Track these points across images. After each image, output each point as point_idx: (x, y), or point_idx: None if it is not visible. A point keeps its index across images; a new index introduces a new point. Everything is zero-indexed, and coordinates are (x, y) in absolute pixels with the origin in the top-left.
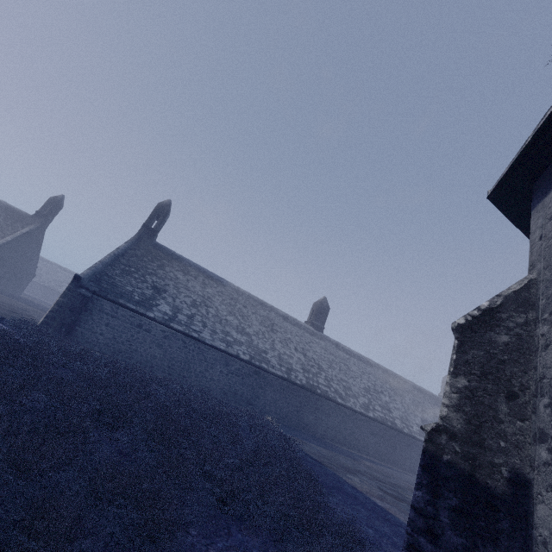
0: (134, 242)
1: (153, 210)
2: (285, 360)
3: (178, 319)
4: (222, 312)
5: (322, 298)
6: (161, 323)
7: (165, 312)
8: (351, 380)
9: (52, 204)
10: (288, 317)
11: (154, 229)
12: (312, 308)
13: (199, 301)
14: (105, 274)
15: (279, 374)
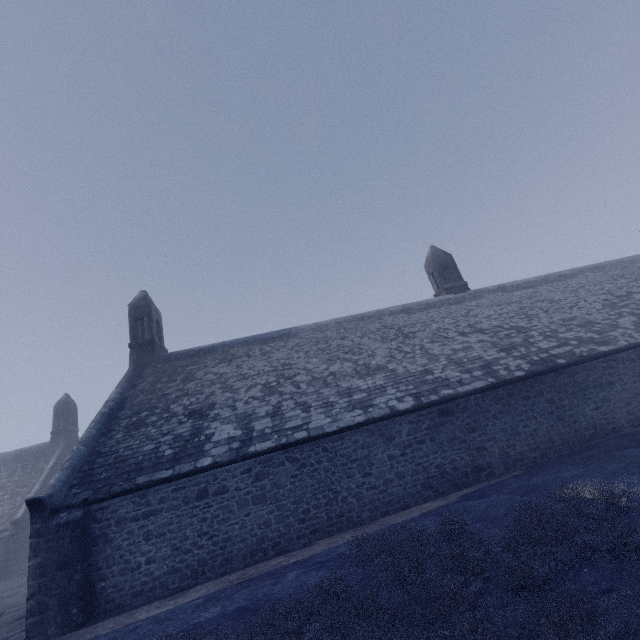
0: (132, 377)
1: (129, 319)
2: (465, 360)
3: (257, 431)
4: (317, 369)
5: (429, 251)
6: (233, 462)
7: (228, 439)
8: (576, 312)
9: (61, 413)
10: (410, 307)
11: (148, 340)
12: (428, 273)
13: (273, 380)
14: (97, 456)
15: (481, 386)
